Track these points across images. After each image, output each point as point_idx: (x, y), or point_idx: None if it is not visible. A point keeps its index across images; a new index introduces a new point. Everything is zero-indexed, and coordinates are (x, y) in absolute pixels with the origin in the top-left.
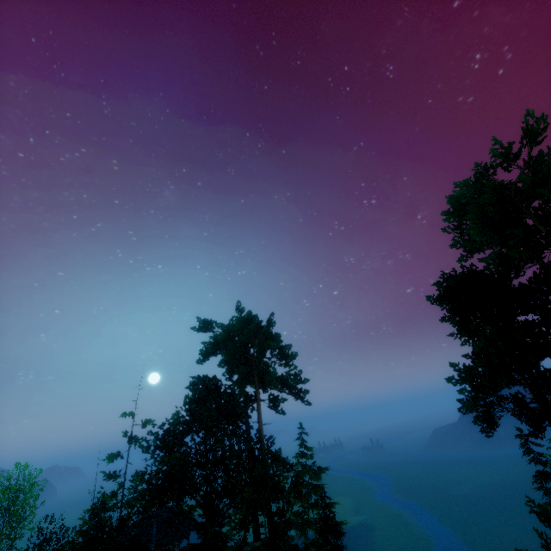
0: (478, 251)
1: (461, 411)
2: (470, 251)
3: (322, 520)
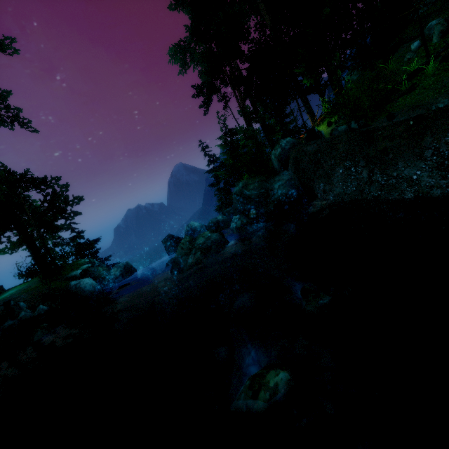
0: (181, 5)
1: (194, 96)
2: (177, 2)
3: (74, 241)
